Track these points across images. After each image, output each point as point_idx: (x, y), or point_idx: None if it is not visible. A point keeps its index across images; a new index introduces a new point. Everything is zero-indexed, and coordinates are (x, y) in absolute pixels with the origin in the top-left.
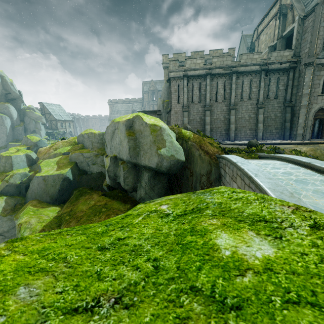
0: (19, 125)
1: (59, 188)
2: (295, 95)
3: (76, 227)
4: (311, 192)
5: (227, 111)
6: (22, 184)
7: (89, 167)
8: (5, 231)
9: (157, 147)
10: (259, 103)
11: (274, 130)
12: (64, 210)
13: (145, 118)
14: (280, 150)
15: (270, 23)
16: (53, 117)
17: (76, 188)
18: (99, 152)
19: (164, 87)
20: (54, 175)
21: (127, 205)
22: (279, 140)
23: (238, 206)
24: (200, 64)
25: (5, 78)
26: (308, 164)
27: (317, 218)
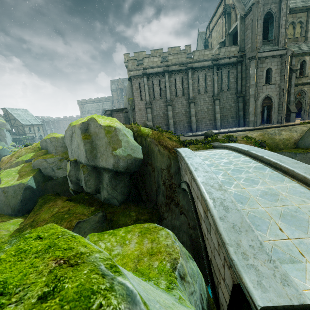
0: None
1: (21, 198)
2: (245, 86)
3: None
4: (242, 181)
5: (187, 104)
6: None
7: (55, 172)
8: None
9: (112, 148)
10: (215, 95)
11: (230, 119)
12: (26, 221)
13: (99, 120)
14: (233, 137)
15: (218, 21)
16: (20, 122)
17: (41, 196)
18: (63, 156)
19: (128, 85)
20: (14, 186)
21: (91, 208)
22: (235, 128)
23: (4, 267)
24: (157, 62)
25: None
26: (246, 152)
27: (66, 278)
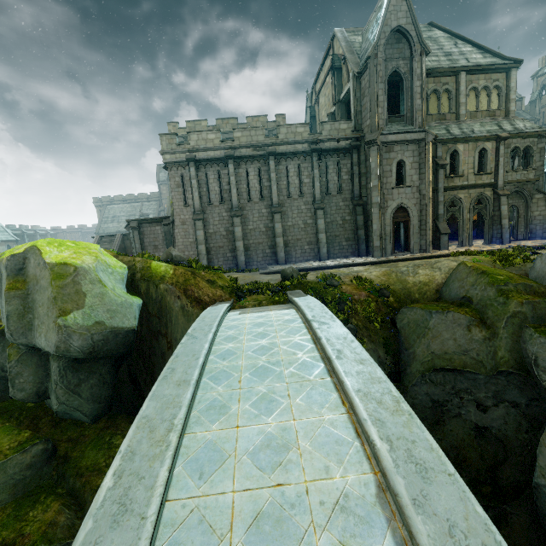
0: None
1: None
2: (366, 187)
3: None
4: (250, 403)
5: (269, 215)
6: None
7: None
8: None
9: (59, 310)
10: (317, 200)
11: (344, 242)
12: None
13: (47, 251)
14: (334, 280)
15: (326, 79)
16: None
17: None
18: None
19: None
20: None
21: (23, 434)
22: (352, 259)
23: None
24: (215, 141)
25: None
26: (309, 324)
27: None
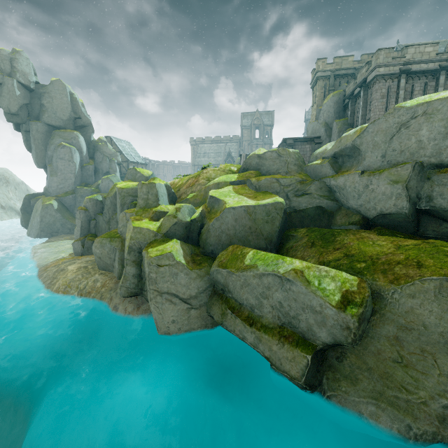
0: (89, 163)
1: (280, 226)
2: None
3: None
4: None
5: None
6: (193, 223)
7: (290, 201)
8: (192, 295)
9: None
10: None
11: None
12: (323, 257)
13: None
14: None
15: None
16: (125, 157)
17: (288, 231)
18: (302, 177)
19: (328, 102)
20: (266, 205)
21: None
22: None
23: None
24: (431, 53)
25: (75, 96)
26: None
27: None
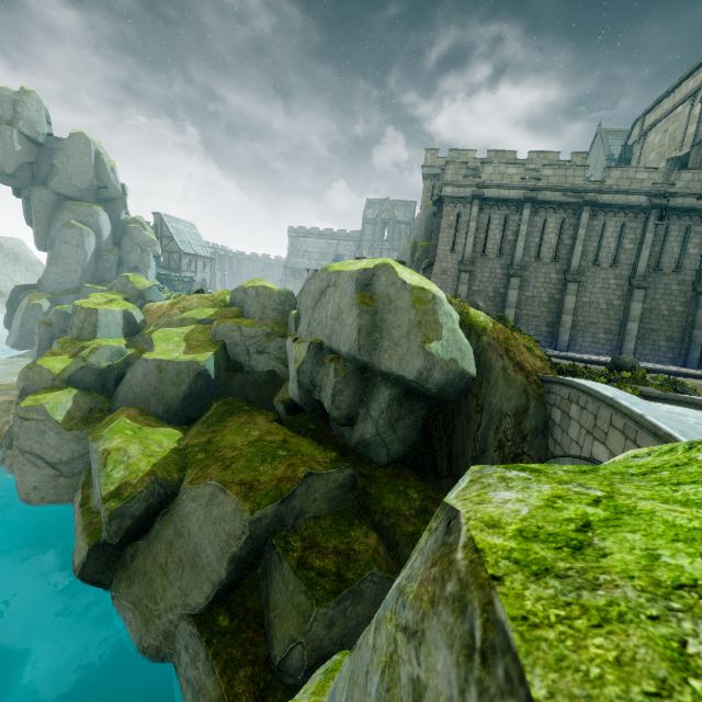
0: (111, 251)
1: (187, 391)
2: None
3: (583, 466)
4: None
5: (558, 283)
6: (110, 370)
7: (250, 357)
8: (64, 460)
9: (423, 336)
10: (637, 276)
11: (663, 341)
12: (193, 438)
13: (401, 272)
14: (688, 387)
15: (676, 109)
16: (177, 245)
17: (218, 397)
18: (275, 329)
19: (420, 215)
20: (180, 363)
21: (330, 452)
22: (673, 367)
23: None
24: (514, 177)
25: (104, 157)
26: None
27: None
